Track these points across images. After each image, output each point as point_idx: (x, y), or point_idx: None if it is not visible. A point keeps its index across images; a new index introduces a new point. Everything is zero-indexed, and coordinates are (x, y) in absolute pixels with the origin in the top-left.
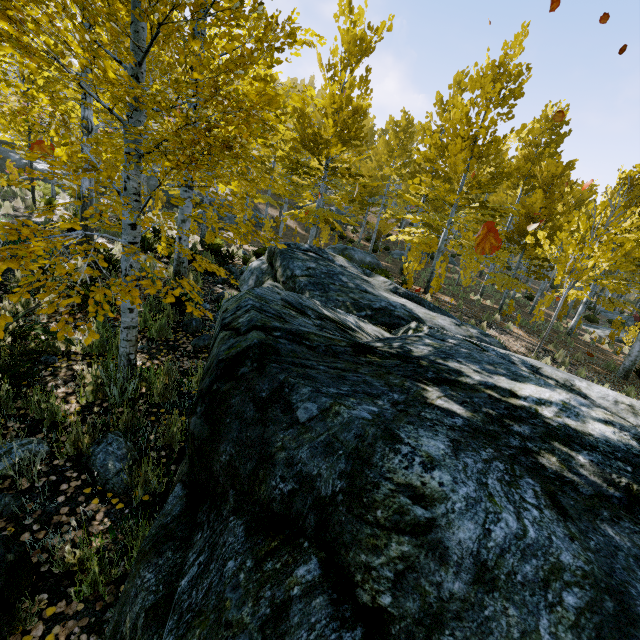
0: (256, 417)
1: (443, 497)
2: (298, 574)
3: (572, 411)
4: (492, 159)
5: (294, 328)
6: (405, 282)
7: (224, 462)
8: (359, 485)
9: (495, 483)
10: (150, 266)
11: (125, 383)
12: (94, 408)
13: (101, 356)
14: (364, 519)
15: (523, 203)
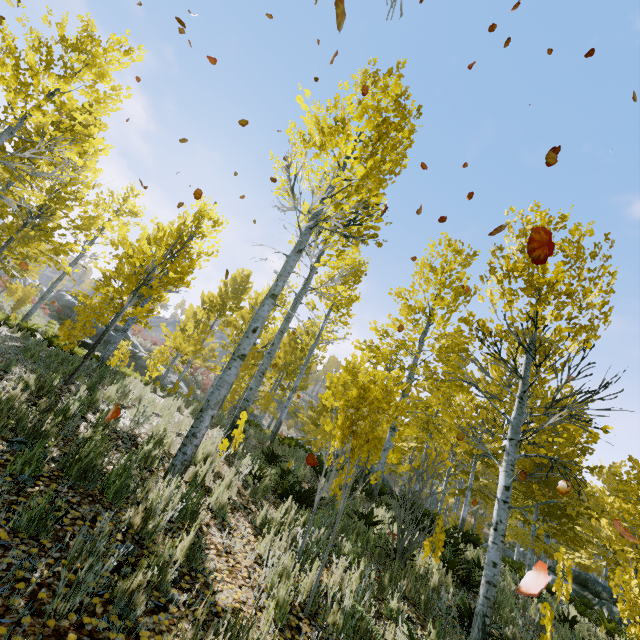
0: None
1: None
2: None
3: None
4: None
5: None
6: None
7: None
8: None
9: None
10: None
11: None
12: None
13: None
14: None
15: None
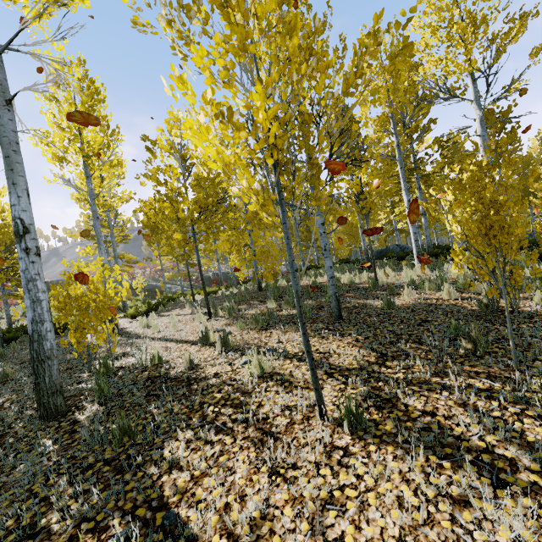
0: None
1: None
2: None
3: None
4: None
5: None
6: None
7: None
8: None
9: None
10: None
11: None
12: None
13: None
14: None
15: None
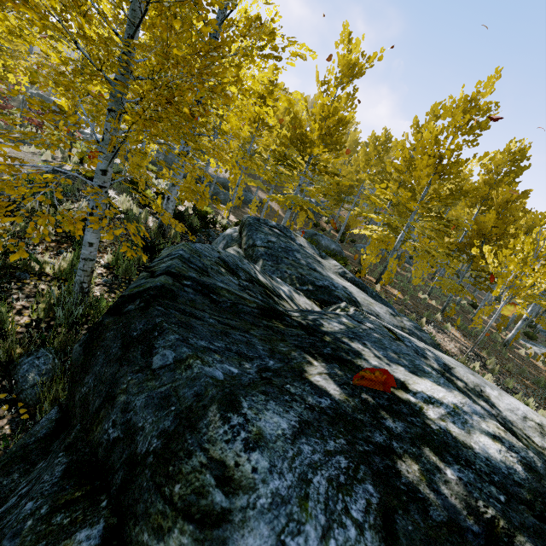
0: (118, 354)
1: (250, 486)
2: (77, 537)
3: (461, 417)
4: (453, 177)
5: (209, 281)
6: (360, 271)
7: (83, 394)
8: (173, 449)
9: (322, 482)
10: (141, 218)
11: (73, 307)
12: (42, 324)
13: (68, 281)
14: (161, 491)
15: (477, 220)
